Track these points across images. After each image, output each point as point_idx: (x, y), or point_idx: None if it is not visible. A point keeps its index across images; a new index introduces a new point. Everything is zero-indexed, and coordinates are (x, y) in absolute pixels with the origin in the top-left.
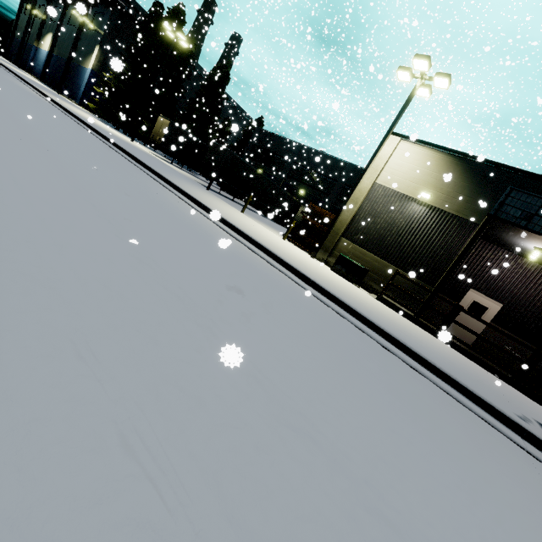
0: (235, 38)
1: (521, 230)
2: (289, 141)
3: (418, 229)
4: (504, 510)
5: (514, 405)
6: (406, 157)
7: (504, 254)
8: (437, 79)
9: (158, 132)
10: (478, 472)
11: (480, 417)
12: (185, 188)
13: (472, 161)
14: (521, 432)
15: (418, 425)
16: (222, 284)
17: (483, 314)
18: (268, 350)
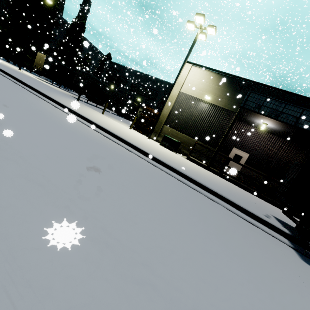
0: (86, 1)
1: (256, 114)
2: (128, 69)
3: (205, 117)
4: (272, 286)
5: (261, 209)
6: (196, 76)
7: (248, 127)
8: (209, 29)
9: (39, 63)
10: (254, 262)
11: (248, 221)
12: (59, 100)
13: (230, 77)
14: (267, 225)
15: (219, 240)
16: (83, 167)
17: (241, 160)
18: (117, 213)
